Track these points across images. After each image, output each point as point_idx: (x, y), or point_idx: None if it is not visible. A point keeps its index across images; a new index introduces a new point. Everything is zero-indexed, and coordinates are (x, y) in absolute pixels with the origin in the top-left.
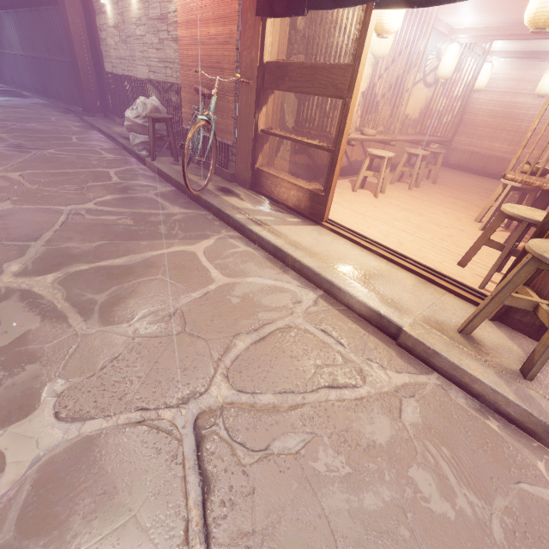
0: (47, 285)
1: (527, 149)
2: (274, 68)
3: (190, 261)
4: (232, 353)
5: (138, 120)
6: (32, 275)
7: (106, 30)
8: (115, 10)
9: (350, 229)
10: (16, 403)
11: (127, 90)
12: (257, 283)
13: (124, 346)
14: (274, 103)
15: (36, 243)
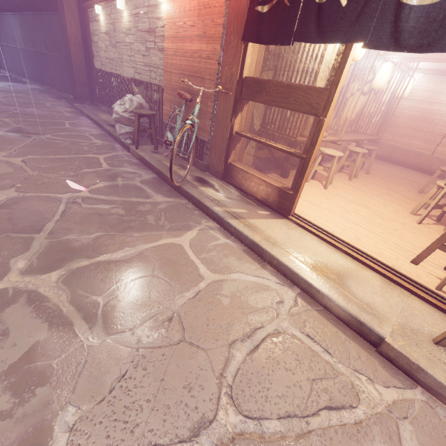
0: (52, 284)
1: (440, 147)
2: (252, 83)
3: (178, 255)
4: (231, 367)
5: (125, 114)
6: (37, 273)
7: (98, 35)
8: (107, 20)
9: (314, 224)
10: (28, 442)
11: (113, 85)
12: (241, 280)
13: (130, 359)
14: (247, 110)
15: (39, 235)
